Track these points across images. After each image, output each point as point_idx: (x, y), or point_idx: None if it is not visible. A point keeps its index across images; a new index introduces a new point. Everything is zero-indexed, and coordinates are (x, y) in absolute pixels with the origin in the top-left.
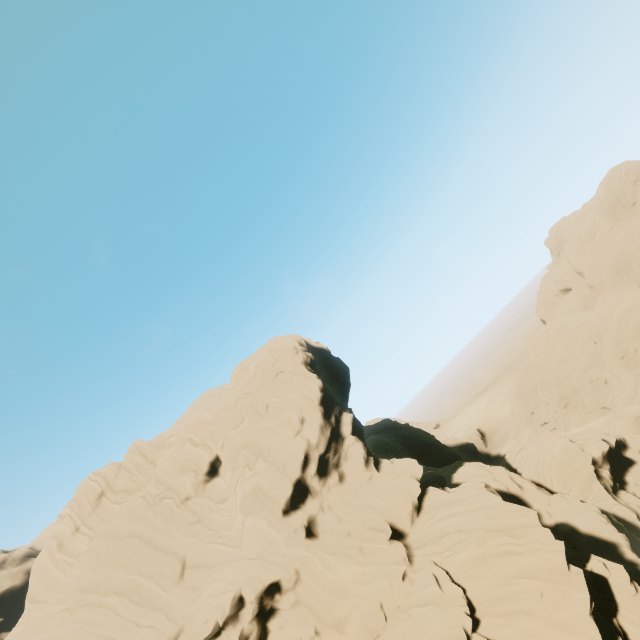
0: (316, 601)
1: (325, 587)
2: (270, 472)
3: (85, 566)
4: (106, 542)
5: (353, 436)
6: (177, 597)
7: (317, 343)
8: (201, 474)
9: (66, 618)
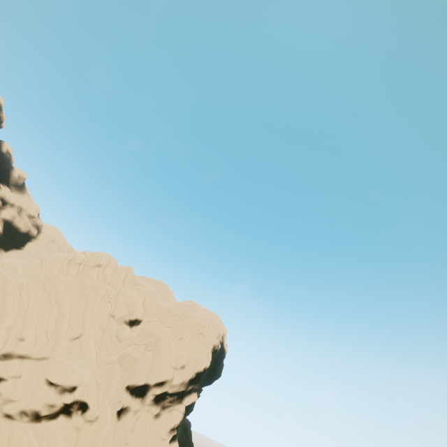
0: (82, 443)
1: (93, 445)
2: (148, 363)
3: (66, 281)
4: (79, 284)
5: (185, 408)
6: (64, 344)
7: (226, 345)
8: (129, 317)
9: (41, 288)
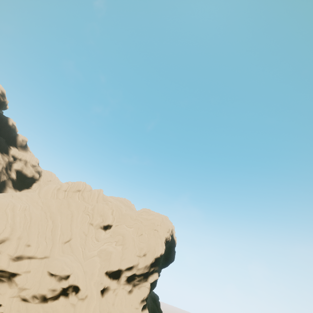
0: None
1: None
2: (119, 254)
3: (56, 203)
4: (66, 204)
5: (150, 285)
6: (58, 246)
7: (175, 237)
8: (103, 224)
9: (39, 209)
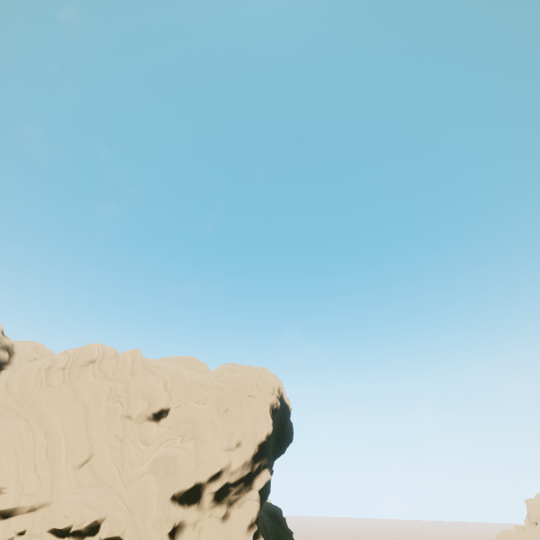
0: None
1: None
2: (191, 457)
3: (48, 396)
4: (69, 393)
5: (259, 494)
6: (67, 477)
7: (288, 399)
8: (151, 410)
9: (12, 416)
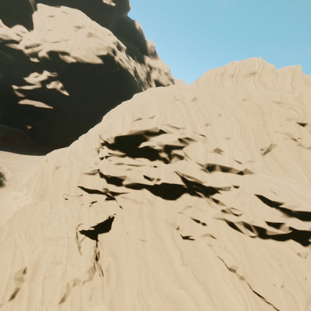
0: None
1: None
2: None
3: (228, 93)
4: (243, 95)
5: None
6: (259, 159)
7: None
8: None
9: (210, 102)
